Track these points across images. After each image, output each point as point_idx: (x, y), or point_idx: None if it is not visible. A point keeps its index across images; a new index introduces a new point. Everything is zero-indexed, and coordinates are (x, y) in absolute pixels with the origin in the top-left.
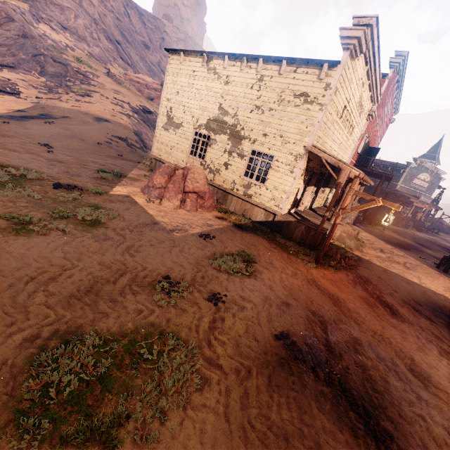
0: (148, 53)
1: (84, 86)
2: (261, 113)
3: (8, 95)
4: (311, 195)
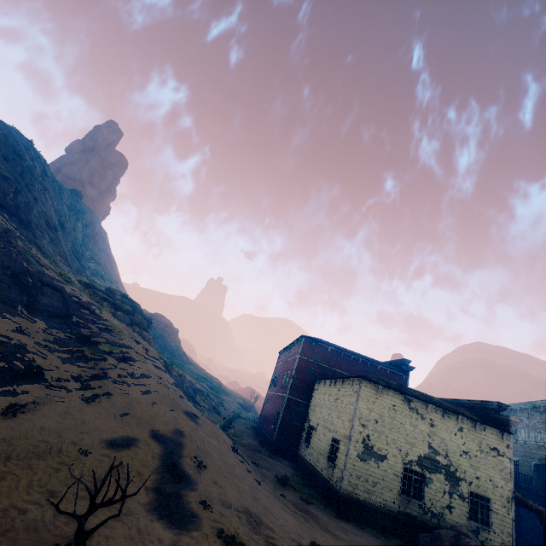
0: (64, 234)
1: (107, 335)
2: (469, 458)
3: (29, 384)
4: None
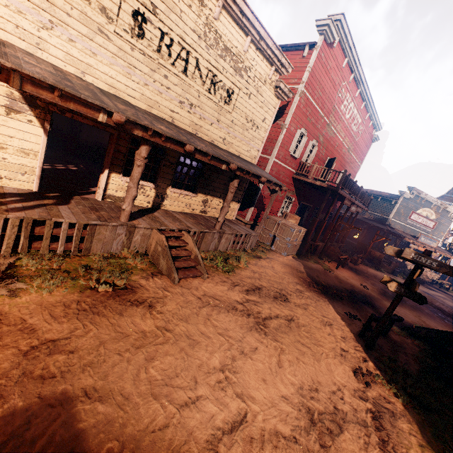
0: None
1: None
2: None
3: None
4: (123, 178)
